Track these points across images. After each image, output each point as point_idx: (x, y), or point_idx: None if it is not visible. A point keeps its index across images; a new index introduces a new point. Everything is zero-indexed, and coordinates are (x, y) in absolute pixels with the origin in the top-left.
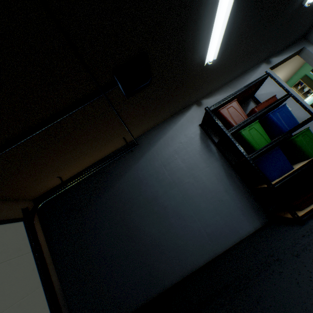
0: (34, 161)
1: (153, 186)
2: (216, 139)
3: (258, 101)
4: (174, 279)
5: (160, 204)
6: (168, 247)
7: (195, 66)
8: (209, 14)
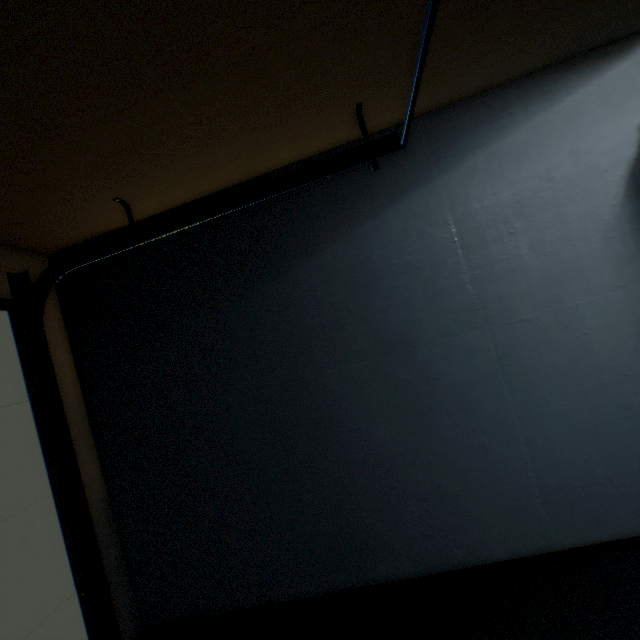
0: (5, 91)
1: (410, 305)
2: None
3: None
4: (407, 570)
5: (419, 365)
6: (411, 488)
7: None
8: None
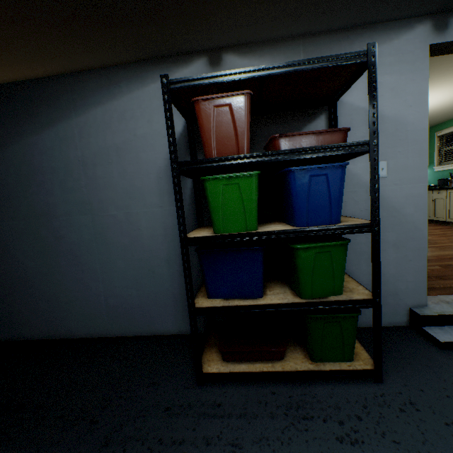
0: None
1: (52, 193)
2: None
3: (336, 123)
4: (37, 335)
5: (53, 229)
6: (43, 295)
7: None
8: None
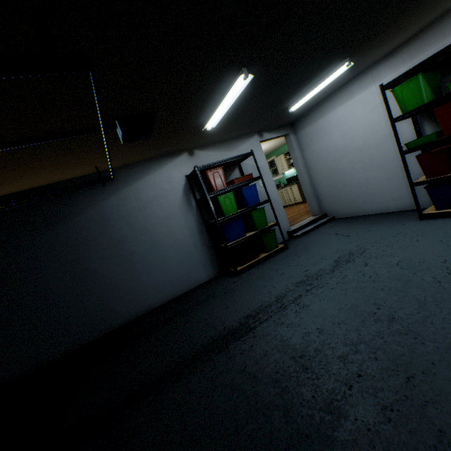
0: None
1: (122, 229)
2: (198, 195)
3: (242, 171)
4: (129, 319)
5: (127, 249)
6: (128, 290)
7: (195, 126)
8: (215, 102)
